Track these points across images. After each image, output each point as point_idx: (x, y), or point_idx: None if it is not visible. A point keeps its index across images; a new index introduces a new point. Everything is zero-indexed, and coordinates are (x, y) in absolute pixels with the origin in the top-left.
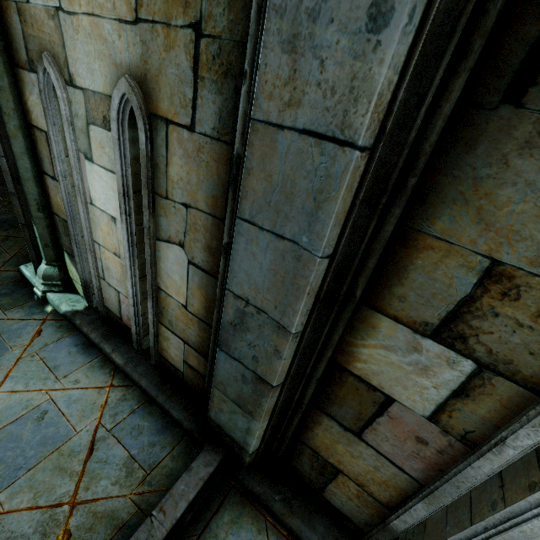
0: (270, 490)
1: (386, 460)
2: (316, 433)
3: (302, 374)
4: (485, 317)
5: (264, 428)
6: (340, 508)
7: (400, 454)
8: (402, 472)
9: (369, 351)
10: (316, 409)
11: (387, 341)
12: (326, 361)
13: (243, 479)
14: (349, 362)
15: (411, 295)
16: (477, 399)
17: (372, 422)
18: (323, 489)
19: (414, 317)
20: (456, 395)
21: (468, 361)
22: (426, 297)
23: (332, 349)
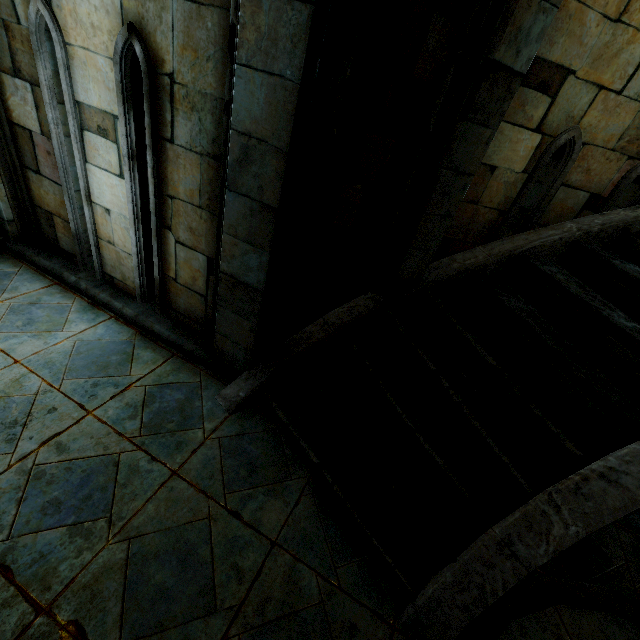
0: (28, 249)
1: (53, 182)
2: (33, 189)
3: (1, 137)
4: (17, 53)
5: (5, 193)
6: (68, 249)
7: (52, 172)
8: (59, 186)
9: (11, 102)
10: (24, 168)
11: (10, 89)
12: (7, 122)
13: (10, 245)
14: (11, 116)
15: (0, 53)
16: (41, 107)
17: (36, 156)
18: (58, 241)
19: (7, 67)
20: (37, 109)
21: (28, 84)
22: (3, 51)
23: (4, 111)
